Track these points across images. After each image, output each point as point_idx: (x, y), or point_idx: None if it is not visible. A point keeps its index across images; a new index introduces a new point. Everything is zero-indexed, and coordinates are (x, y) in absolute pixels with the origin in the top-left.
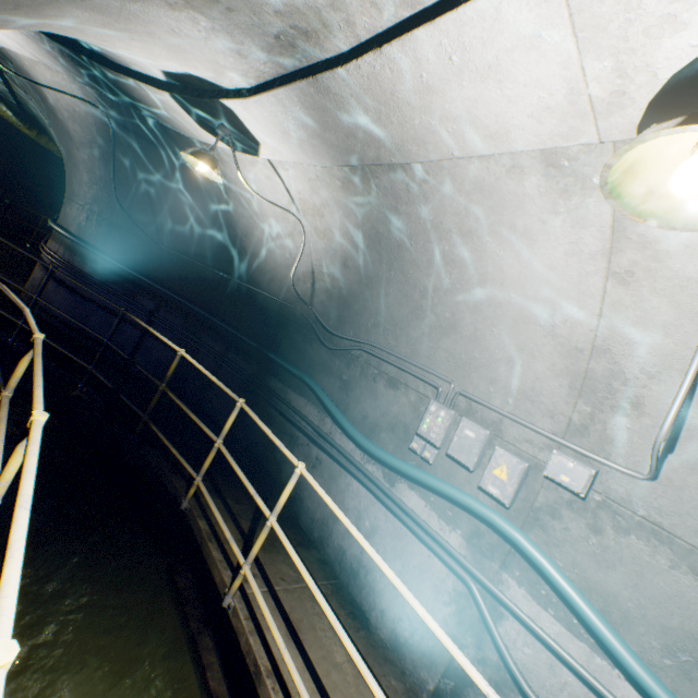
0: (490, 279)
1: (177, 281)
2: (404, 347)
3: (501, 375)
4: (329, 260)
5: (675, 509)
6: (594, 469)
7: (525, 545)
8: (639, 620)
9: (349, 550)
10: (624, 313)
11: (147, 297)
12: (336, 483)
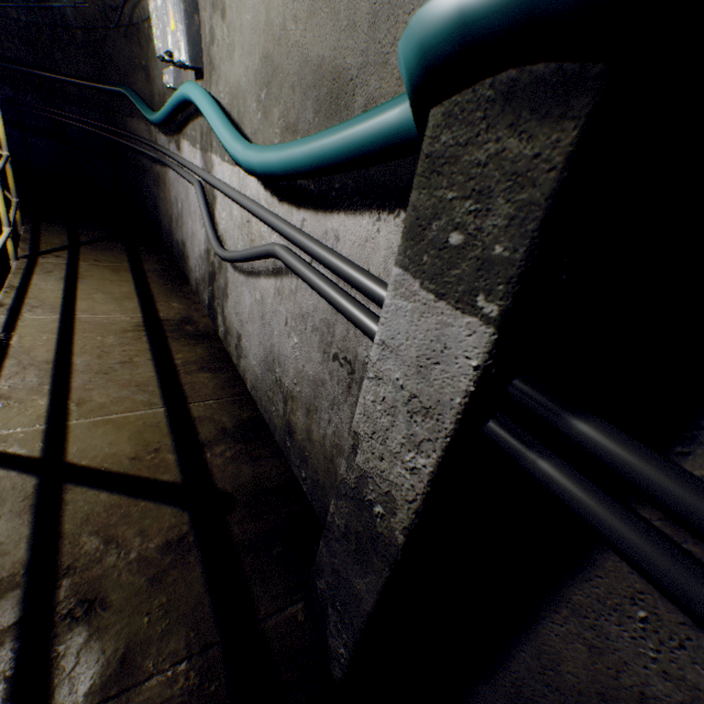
0: None
1: (10, 49)
2: None
3: None
4: None
5: None
6: None
7: (189, 93)
8: (248, 91)
9: (179, 239)
10: None
11: (1, 84)
12: (166, 187)
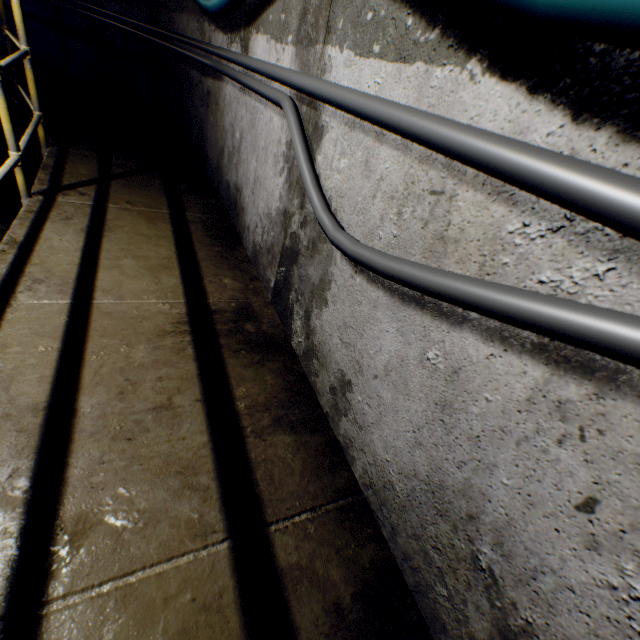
0: None
1: None
2: None
3: None
4: None
5: None
6: None
7: None
8: None
9: (231, 182)
10: None
11: None
12: (219, 109)
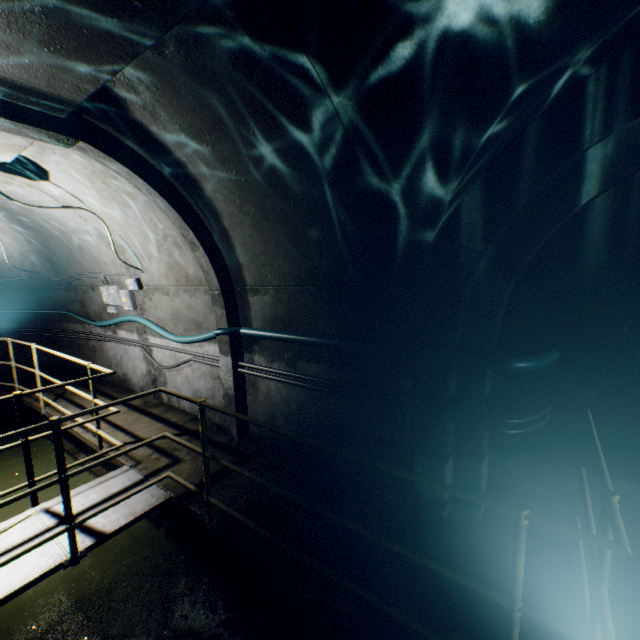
0: (62, 222)
1: None
2: (83, 268)
3: (106, 260)
4: (22, 242)
5: (153, 277)
6: (137, 278)
7: (139, 320)
8: (167, 319)
9: (120, 373)
10: (88, 218)
11: None
12: (104, 351)
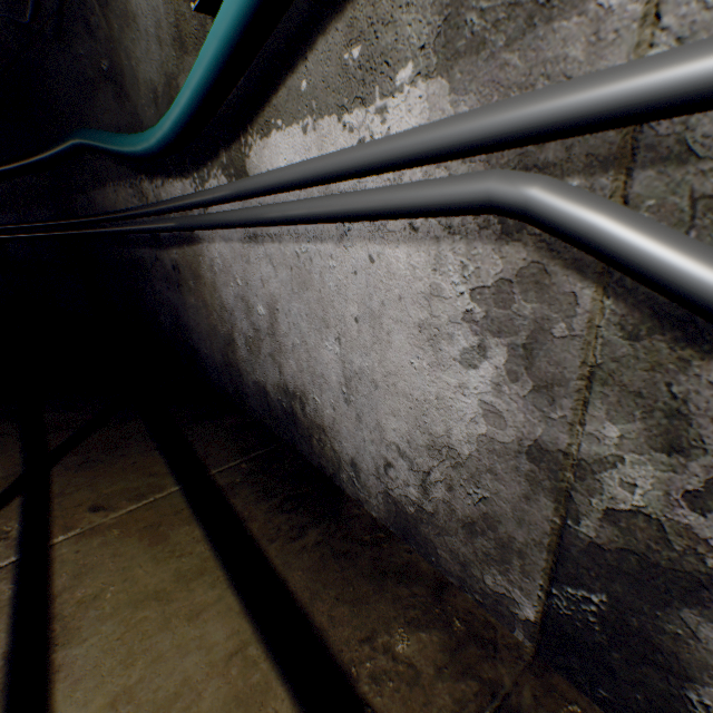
0: None
1: None
2: None
3: None
4: None
5: None
6: None
7: None
8: None
9: (267, 382)
10: None
11: None
12: (203, 283)
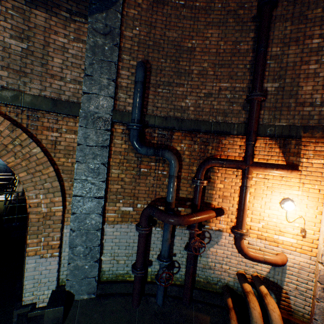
0: None
1: None
2: None
3: None
4: None
5: None
6: None
7: None
8: None
9: None
10: None
11: None
12: None
